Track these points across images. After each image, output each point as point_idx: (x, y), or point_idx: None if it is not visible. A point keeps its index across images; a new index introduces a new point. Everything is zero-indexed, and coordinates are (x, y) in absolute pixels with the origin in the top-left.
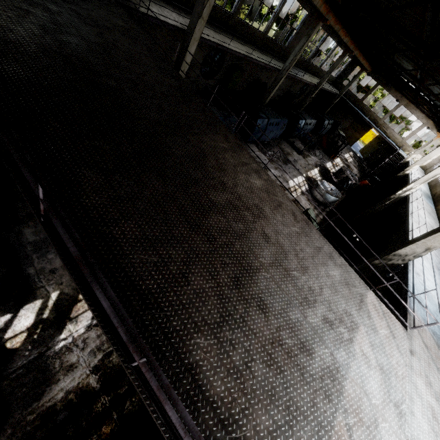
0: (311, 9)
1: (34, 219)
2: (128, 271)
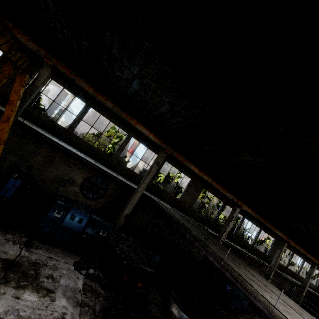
0: (276, 238)
1: (153, 304)
2: (253, 289)
